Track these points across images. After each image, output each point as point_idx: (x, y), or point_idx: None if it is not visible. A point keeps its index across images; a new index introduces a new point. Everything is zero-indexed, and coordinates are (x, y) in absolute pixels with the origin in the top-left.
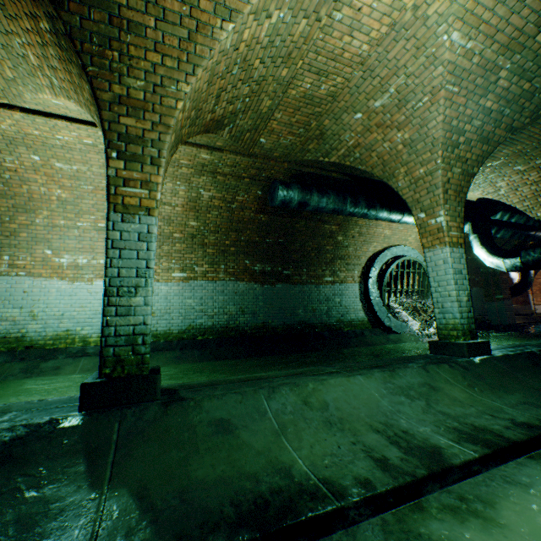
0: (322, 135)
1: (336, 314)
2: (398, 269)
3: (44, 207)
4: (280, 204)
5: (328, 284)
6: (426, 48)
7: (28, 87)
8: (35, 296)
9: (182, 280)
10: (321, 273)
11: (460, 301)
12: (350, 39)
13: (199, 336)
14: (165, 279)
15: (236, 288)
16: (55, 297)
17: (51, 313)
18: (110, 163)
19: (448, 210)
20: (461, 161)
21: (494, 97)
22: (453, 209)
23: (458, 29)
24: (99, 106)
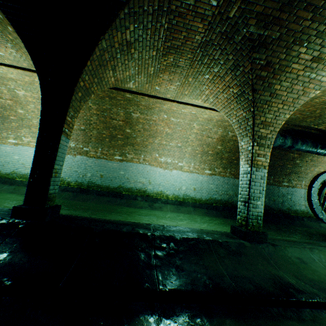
0: (320, 116)
1: (287, 205)
2: None
3: (159, 136)
4: (277, 146)
5: (284, 187)
6: None
7: (190, 97)
8: (151, 174)
9: (208, 174)
10: (281, 180)
11: None
12: None
13: (214, 203)
14: (201, 173)
15: (233, 182)
16: (157, 175)
17: (155, 182)
18: (253, 147)
19: None
20: None
21: None
22: None
23: None
24: (253, 125)
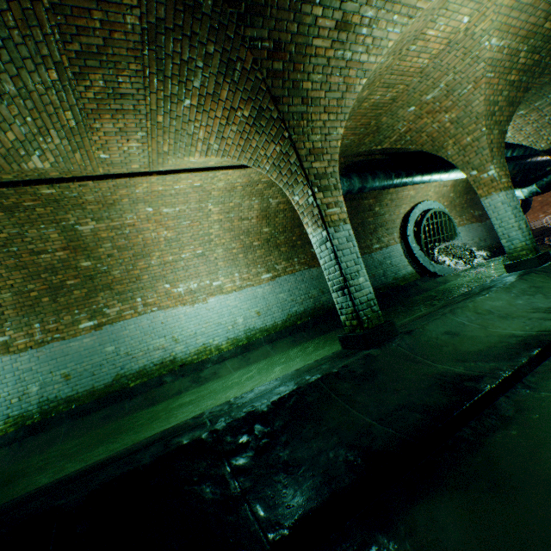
0: (378, 129)
1: (391, 274)
2: (428, 222)
3: (155, 249)
4: (345, 194)
5: (377, 251)
6: (471, 53)
7: (176, 155)
8: (171, 324)
9: (270, 280)
10: (369, 243)
11: (521, 229)
12: (417, 59)
13: (298, 321)
14: (257, 283)
15: (311, 275)
16: (184, 321)
17: (186, 334)
18: (315, 196)
19: (495, 164)
20: (496, 125)
21: (515, 72)
22: (498, 162)
23: (495, 36)
24: (300, 160)
